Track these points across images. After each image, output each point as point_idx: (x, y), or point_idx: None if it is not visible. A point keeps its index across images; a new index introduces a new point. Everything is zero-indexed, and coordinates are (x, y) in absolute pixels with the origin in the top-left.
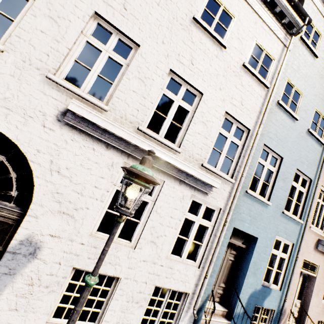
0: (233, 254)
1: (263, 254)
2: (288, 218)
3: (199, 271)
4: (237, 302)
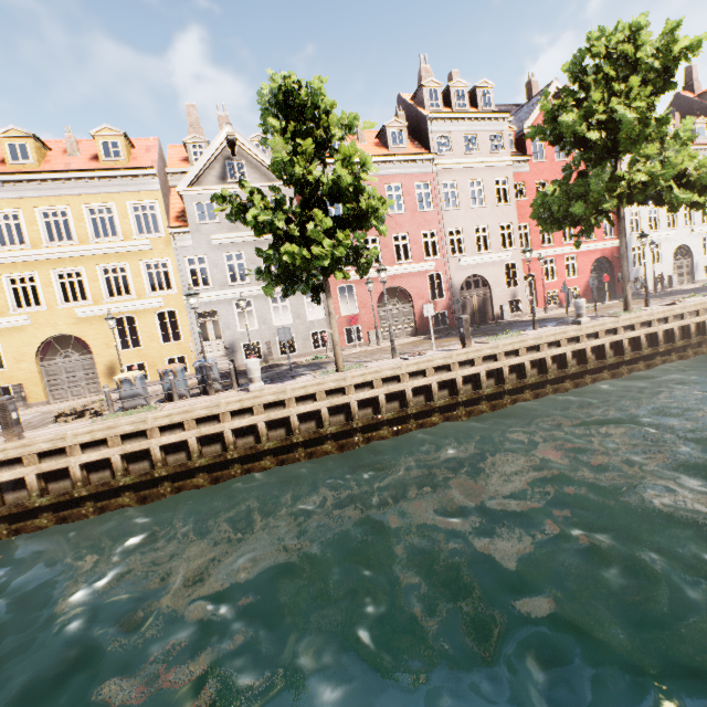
0: None
1: None
2: None
3: None
4: None
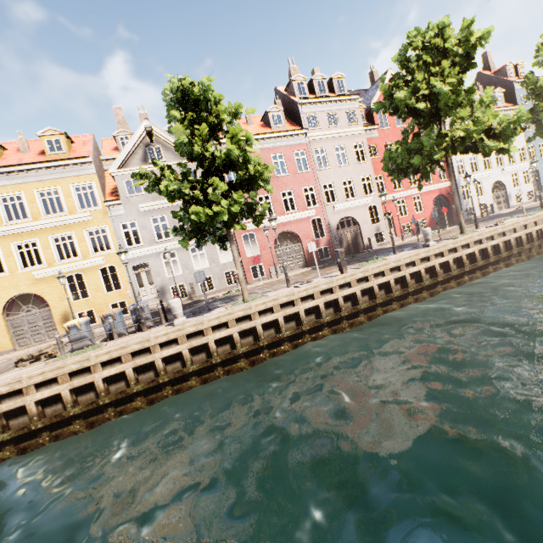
0: (533, 179)
1: (541, 173)
2: (542, 159)
3: (531, 184)
4: (541, 187)
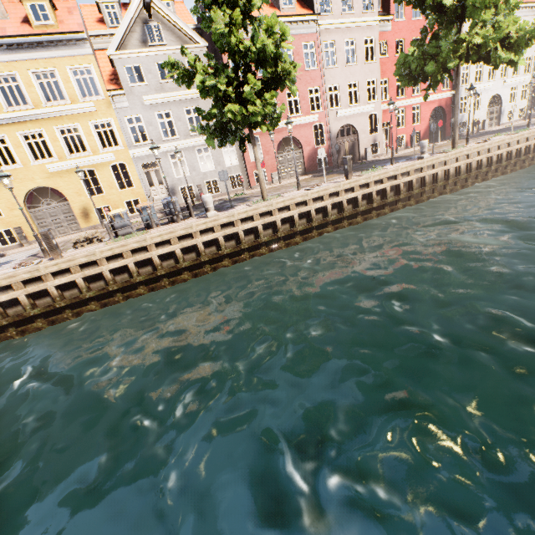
0: (530, 94)
1: None
2: None
3: (526, 101)
4: (534, 105)
